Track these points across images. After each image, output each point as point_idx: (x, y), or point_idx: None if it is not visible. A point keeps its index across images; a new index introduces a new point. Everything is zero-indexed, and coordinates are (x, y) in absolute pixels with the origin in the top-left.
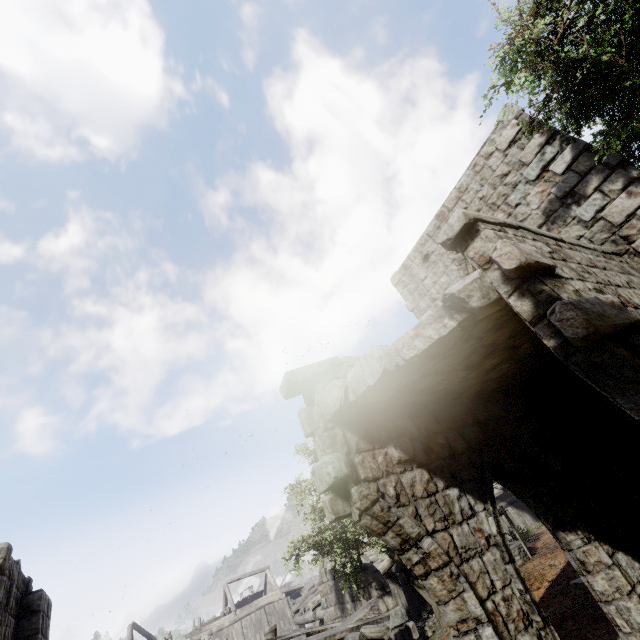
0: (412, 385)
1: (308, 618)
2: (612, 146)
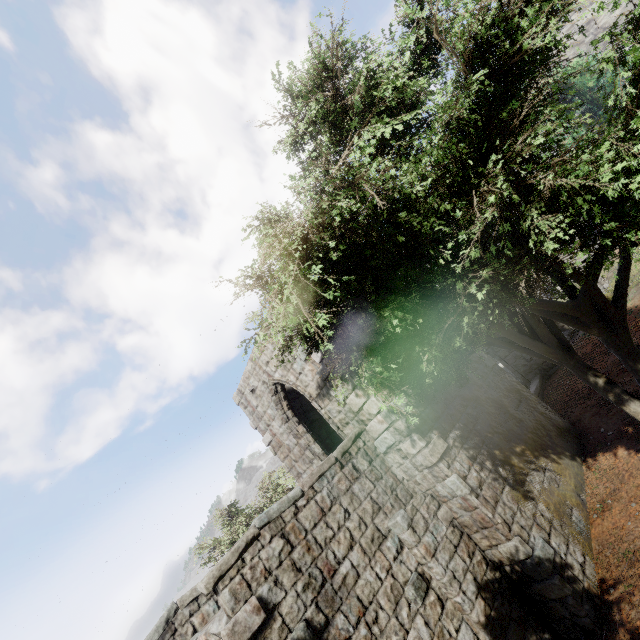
0: None
1: None
2: (337, 368)
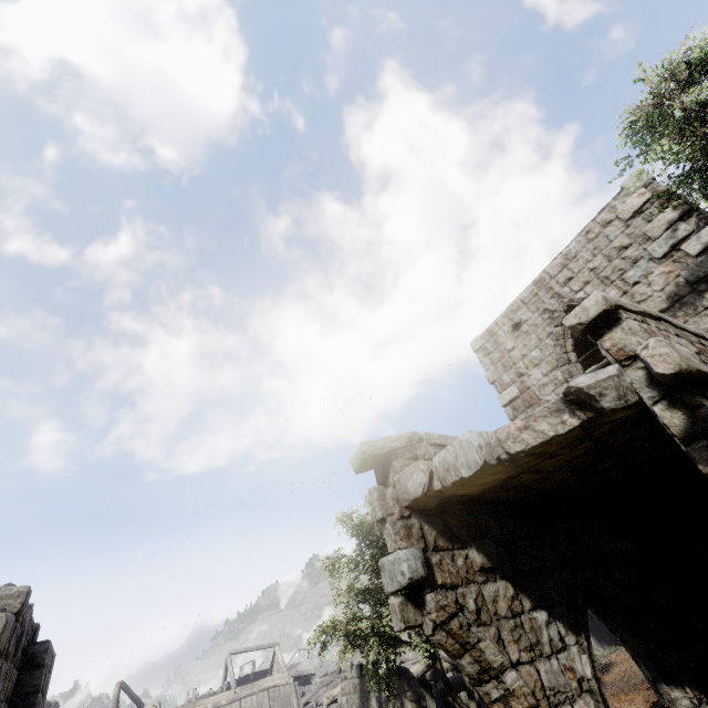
0: (506, 480)
1: None
2: None
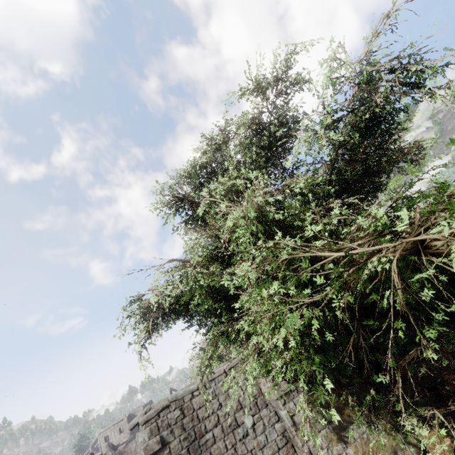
0: None
1: None
2: None
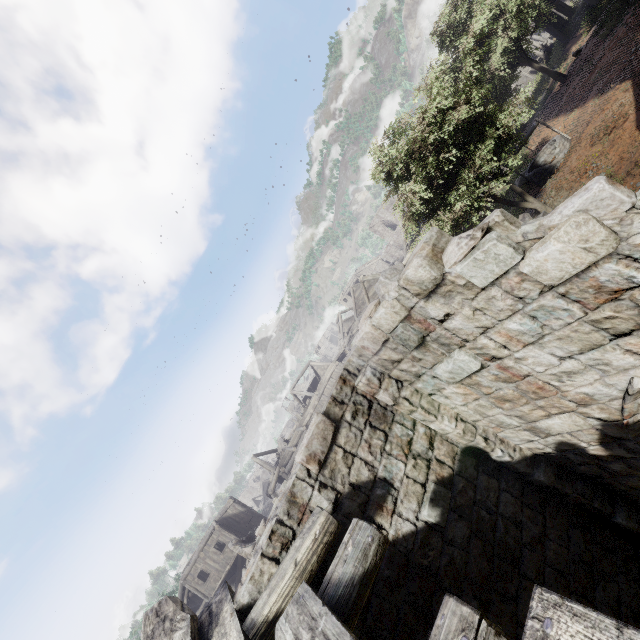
0: None
1: None
2: None
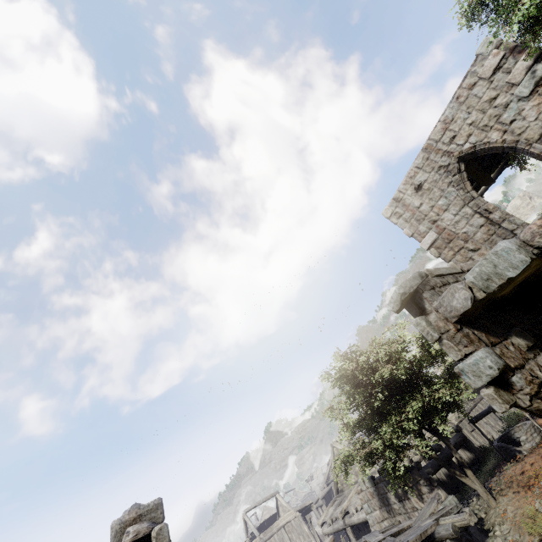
0: None
1: (338, 527)
2: None
